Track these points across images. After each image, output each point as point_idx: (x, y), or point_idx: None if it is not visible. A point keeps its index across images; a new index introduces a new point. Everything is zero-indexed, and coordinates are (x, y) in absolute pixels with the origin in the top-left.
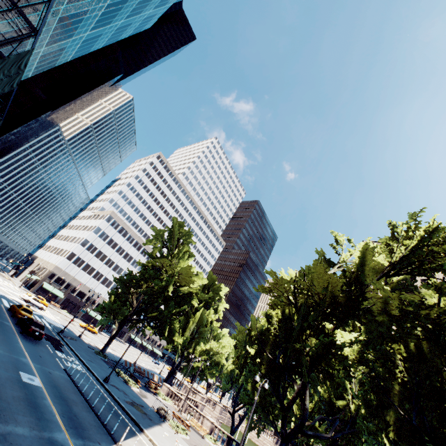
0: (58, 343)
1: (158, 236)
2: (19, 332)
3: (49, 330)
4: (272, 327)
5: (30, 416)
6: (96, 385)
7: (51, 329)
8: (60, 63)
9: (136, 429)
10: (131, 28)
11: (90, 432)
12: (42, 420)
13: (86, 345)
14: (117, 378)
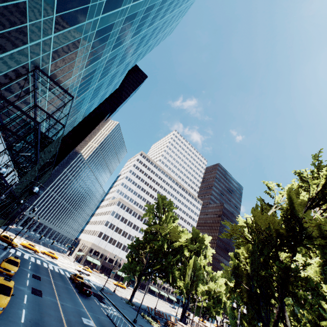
0: (101, 297)
1: (150, 209)
2: (77, 292)
3: (94, 289)
4: (242, 263)
5: None
6: (128, 325)
7: (95, 288)
8: (76, 124)
9: None
10: (108, 92)
11: None
12: None
13: (119, 297)
14: (142, 320)
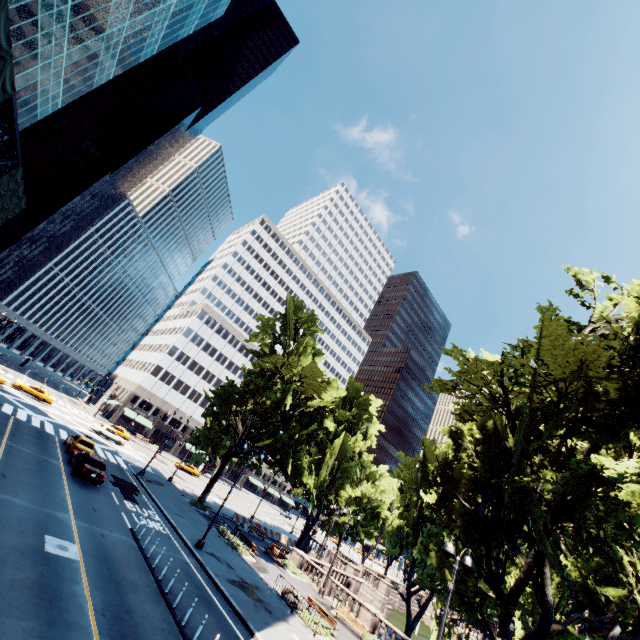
0: (133, 489)
1: (266, 327)
2: (70, 473)
3: (122, 471)
4: (466, 454)
5: (33, 618)
6: (181, 554)
7: (126, 470)
8: (99, 82)
9: (241, 632)
10: (194, 14)
11: None
12: (55, 625)
13: (177, 492)
14: (220, 542)
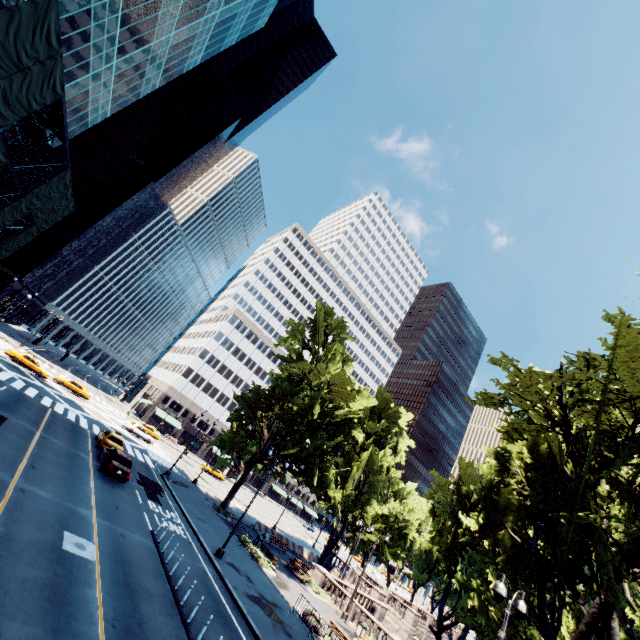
0: (157, 489)
1: (295, 331)
2: (97, 468)
3: (149, 470)
4: (514, 478)
5: (39, 624)
6: (201, 562)
7: (153, 469)
8: (145, 92)
9: None
10: (236, 25)
11: None
12: (61, 634)
13: (201, 495)
14: (240, 551)
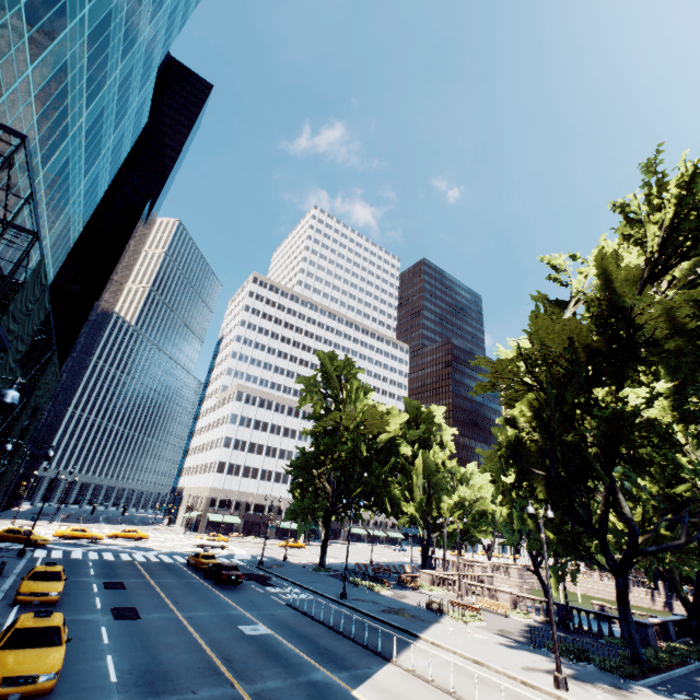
0: (264, 578)
1: (310, 388)
2: (213, 584)
3: (245, 568)
4: (524, 433)
5: (275, 667)
6: (334, 607)
7: (246, 566)
8: (74, 240)
9: (408, 638)
10: (126, 138)
11: (351, 660)
12: (290, 667)
13: (297, 566)
14: (356, 589)
